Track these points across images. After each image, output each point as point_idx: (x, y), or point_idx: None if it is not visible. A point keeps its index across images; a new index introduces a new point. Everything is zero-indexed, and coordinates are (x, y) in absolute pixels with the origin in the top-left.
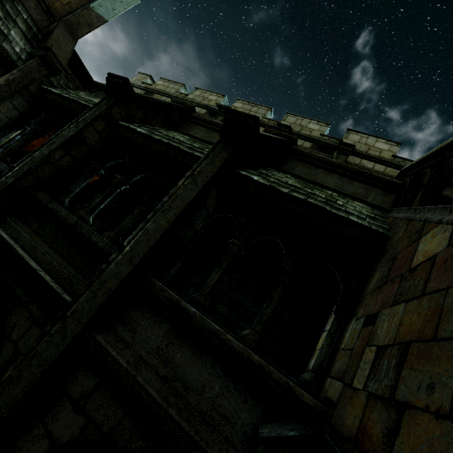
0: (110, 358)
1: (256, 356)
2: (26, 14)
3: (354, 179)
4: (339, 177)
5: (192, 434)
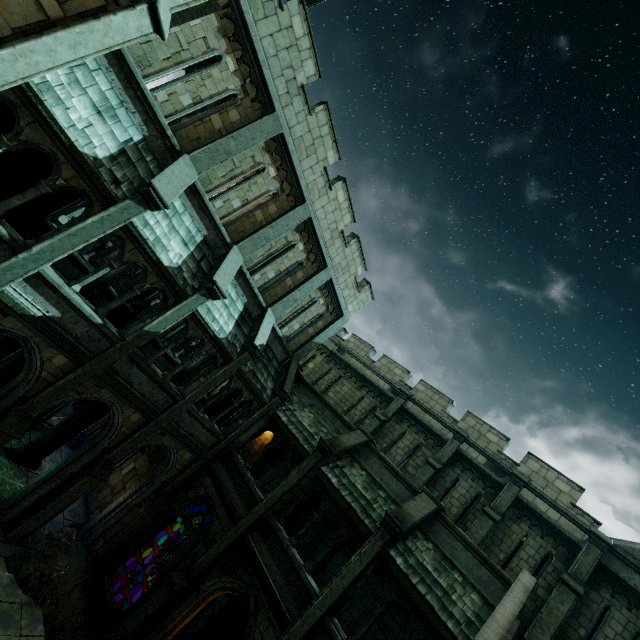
0: None
1: None
2: (276, 361)
3: (483, 564)
4: (472, 556)
5: None
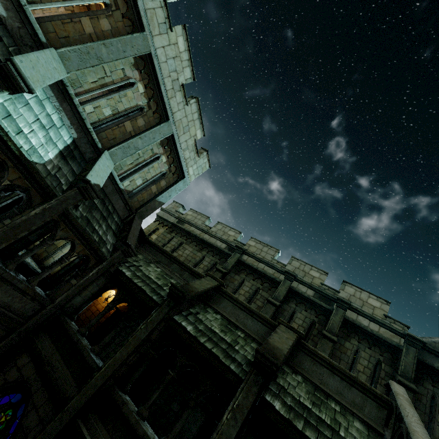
0: None
1: None
2: (117, 217)
3: (352, 385)
4: (340, 379)
5: None
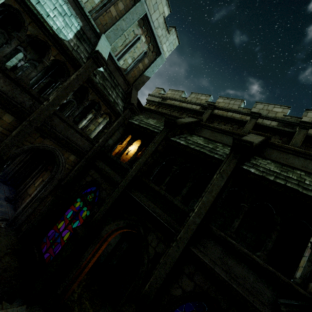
0: (201, 259)
1: (270, 267)
2: (121, 89)
3: None
4: (304, 159)
5: (245, 296)
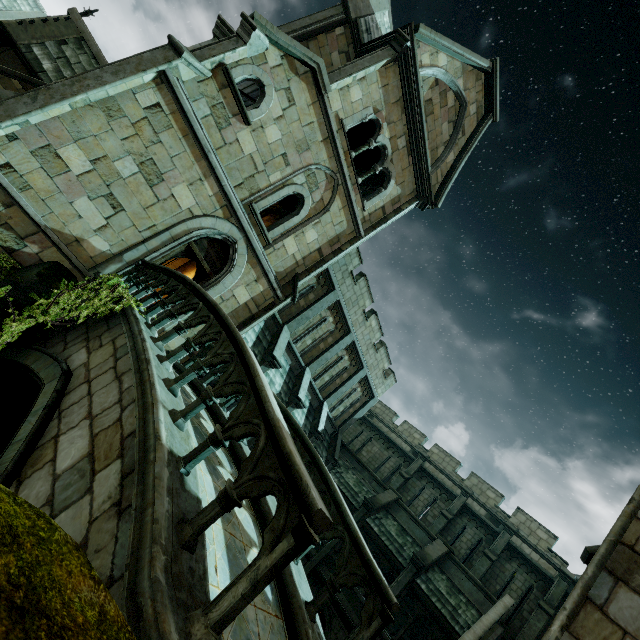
0: None
1: None
2: (327, 435)
3: (479, 590)
4: (472, 585)
5: None
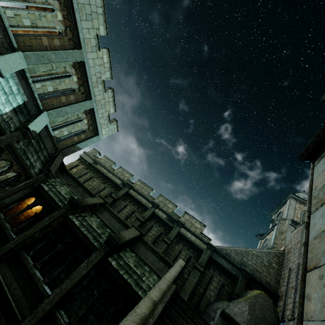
0: None
1: None
2: (46, 152)
3: (161, 260)
4: (155, 257)
5: None
